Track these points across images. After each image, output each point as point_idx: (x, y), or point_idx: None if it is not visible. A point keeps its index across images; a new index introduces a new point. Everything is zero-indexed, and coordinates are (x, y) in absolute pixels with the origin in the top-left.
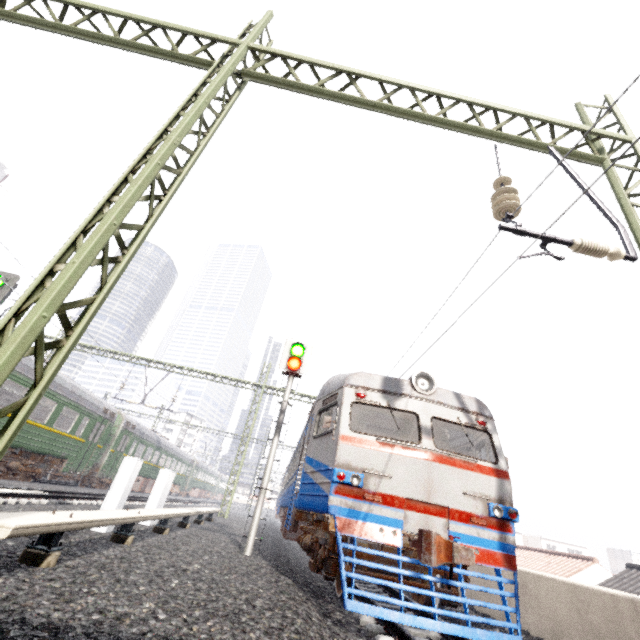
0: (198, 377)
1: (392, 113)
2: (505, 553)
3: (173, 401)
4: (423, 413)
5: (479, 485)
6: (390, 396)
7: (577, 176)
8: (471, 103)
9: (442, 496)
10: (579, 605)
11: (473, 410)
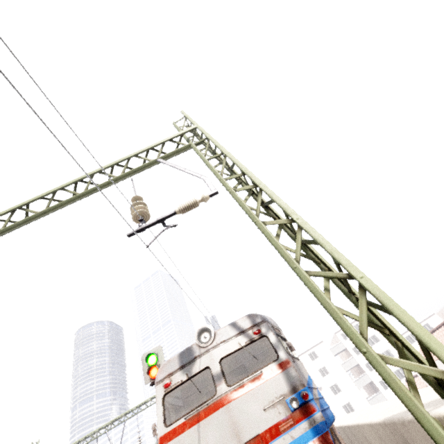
0: (146, 407)
1: (59, 208)
2: (319, 436)
3: (139, 443)
4: (212, 362)
5: (272, 390)
6: (187, 366)
7: (175, 166)
8: (99, 171)
9: (249, 428)
10: (382, 442)
11: (248, 326)
